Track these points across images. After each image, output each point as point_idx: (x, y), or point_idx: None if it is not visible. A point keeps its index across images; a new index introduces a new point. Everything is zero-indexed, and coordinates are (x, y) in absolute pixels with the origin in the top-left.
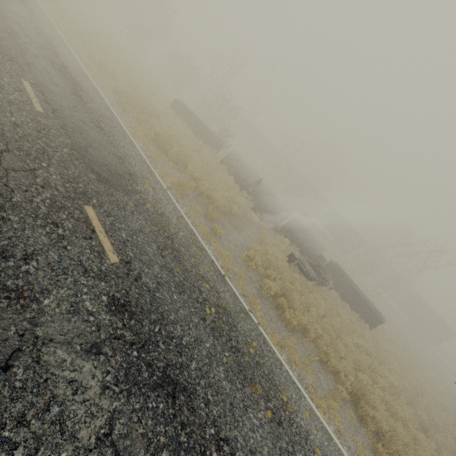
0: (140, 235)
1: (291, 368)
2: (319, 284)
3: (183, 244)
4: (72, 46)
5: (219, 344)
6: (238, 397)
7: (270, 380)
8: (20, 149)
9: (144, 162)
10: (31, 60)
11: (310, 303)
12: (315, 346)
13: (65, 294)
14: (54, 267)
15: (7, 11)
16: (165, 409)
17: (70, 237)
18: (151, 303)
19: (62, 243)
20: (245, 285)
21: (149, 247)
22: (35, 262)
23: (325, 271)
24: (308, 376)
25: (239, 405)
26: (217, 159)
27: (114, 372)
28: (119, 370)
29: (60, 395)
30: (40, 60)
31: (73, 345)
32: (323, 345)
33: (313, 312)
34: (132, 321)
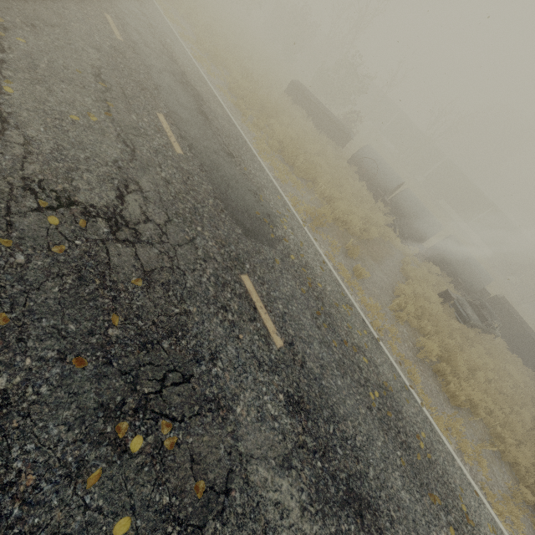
0: (294, 302)
1: (462, 461)
2: (481, 331)
3: (332, 303)
4: (181, 37)
5: (389, 441)
6: (418, 511)
7: (445, 484)
8: (177, 215)
9: (276, 191)
10: (157, 80)
11: (475, 366)
12: (483, 425)
13: (250, 398)
14: (235, 365)
15: (123, 13)
16: (356, 531)
17: (239, 322)
18: (320, 396)
19: (234, 331)
20: (398, 346)
21: (305, 317)
22: (220, 362)
23: (494, 315)
24: (480, 470)
25: (421, 522)
26: (345, 159)
27: (306, 490)
28: (310, 487)
29: (271, 520)
30: (163, 75)
31: (268, 460)
32: (495, 425)
33: (480, 378)
34: (309, 423)
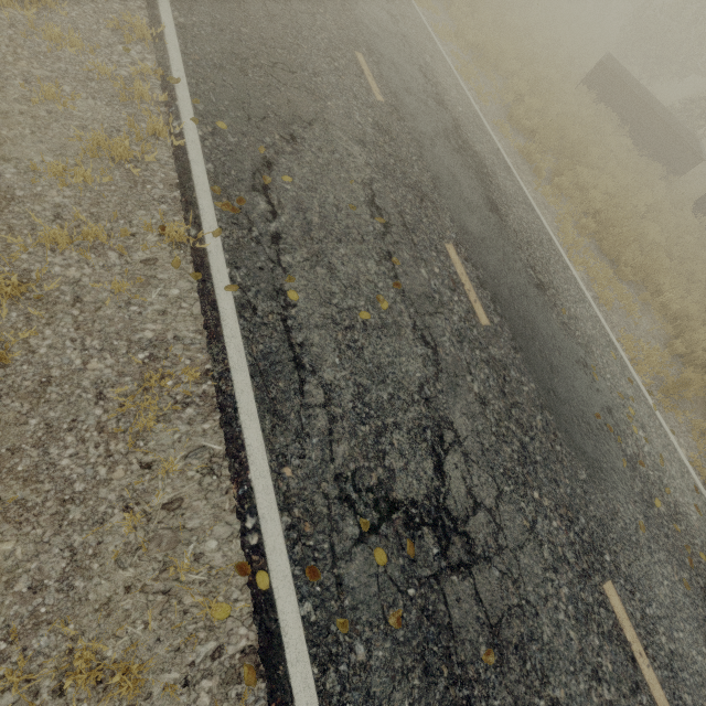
0: (678, 619)
1: None
2: None
3: None
4: (436, 33)
5: None
6: None
7: None
8: (506, 475)
9: (606, 340)
10: (433, 165)
11: None
12: None
13: None
14: None
15: (373, 36)
16: None
17: (619, 701)
18: None
19: None
20: None
21: (698, 652)
22: None
23: None
24: None
25: None
26: (687, 205)
27: None
28: None
29: None
30: (437, 148)
31: None
32: None
33: None
34: None
